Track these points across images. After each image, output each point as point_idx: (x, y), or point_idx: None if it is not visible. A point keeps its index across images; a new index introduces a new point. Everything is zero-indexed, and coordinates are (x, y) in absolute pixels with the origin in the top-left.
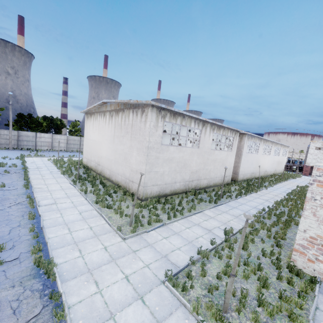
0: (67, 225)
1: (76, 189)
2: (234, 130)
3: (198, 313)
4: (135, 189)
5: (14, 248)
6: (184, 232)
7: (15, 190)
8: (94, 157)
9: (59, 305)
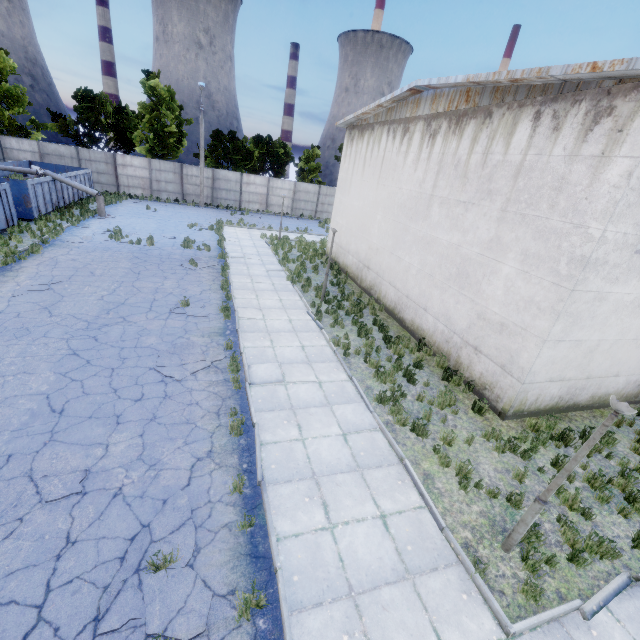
0: (318, 485)
1: (324, 336)
2: None
3: None
4: (480, 374)
5: (198, 559)
6: None
7: (205, 318)
8: (356, 245)
9: None
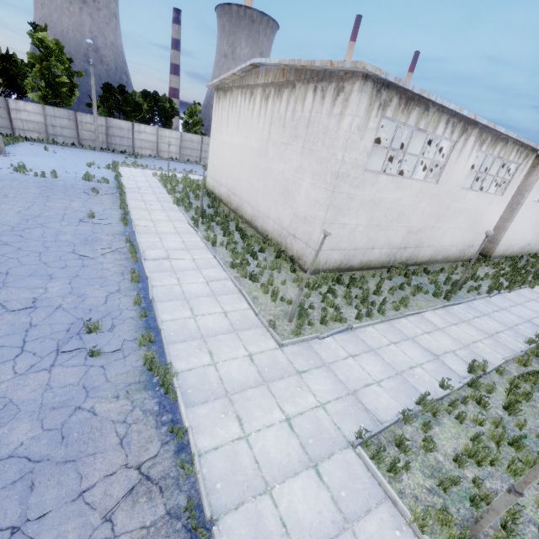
0: (188, 302)
1: (199, 236)
2: (527, 148)
3: (424, 530)
4: (297, 251)
5: (114, 329)
6: (388, 352)
7: (109, 226)
8: (226, 178)
9: (184, 447)
